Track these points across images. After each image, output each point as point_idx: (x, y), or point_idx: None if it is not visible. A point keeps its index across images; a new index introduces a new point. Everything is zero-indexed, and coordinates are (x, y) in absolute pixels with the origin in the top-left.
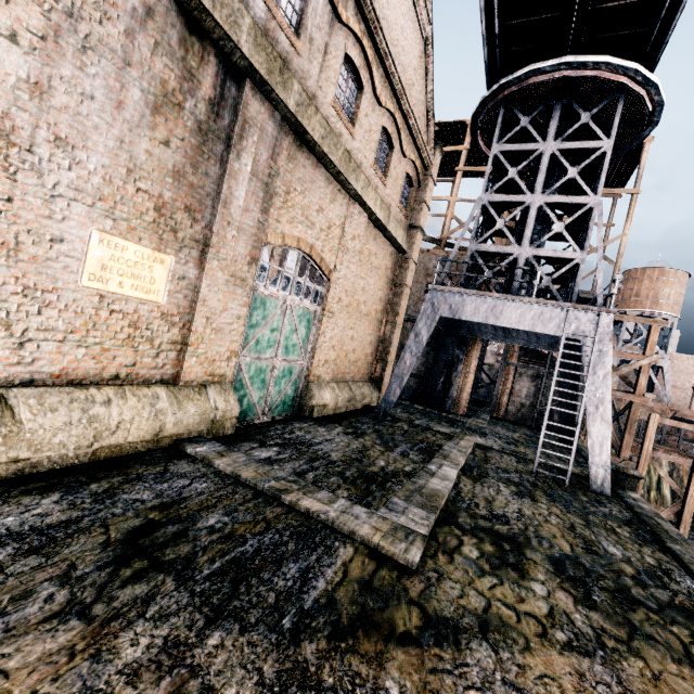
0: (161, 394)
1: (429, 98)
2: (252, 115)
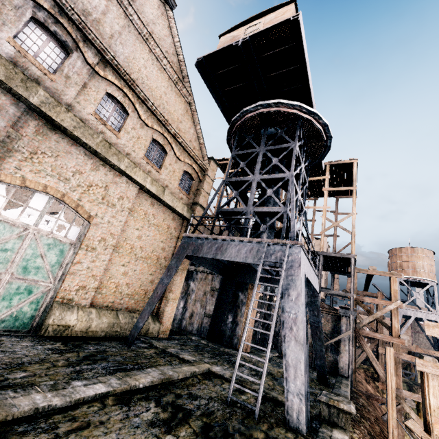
0: None
1: (198, 132)
2: None
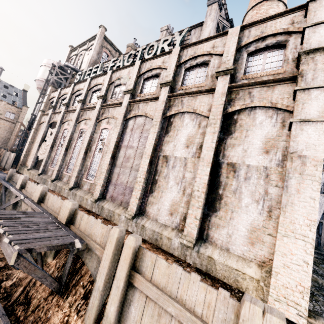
0: None
1: None
2: None
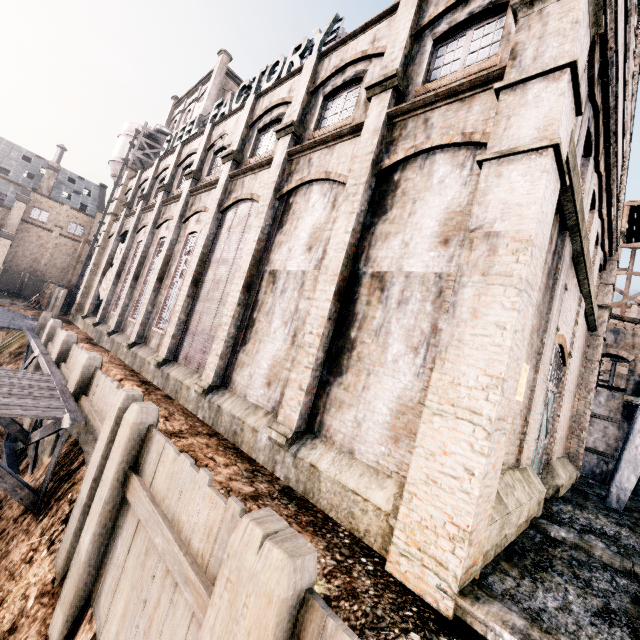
0: (520, 477)
1: (621, 199)
2: (565, 254)
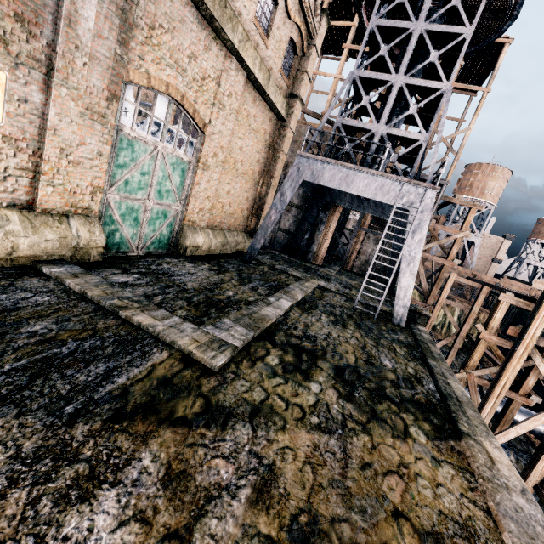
0: (12, 217)
1: None
2: None
